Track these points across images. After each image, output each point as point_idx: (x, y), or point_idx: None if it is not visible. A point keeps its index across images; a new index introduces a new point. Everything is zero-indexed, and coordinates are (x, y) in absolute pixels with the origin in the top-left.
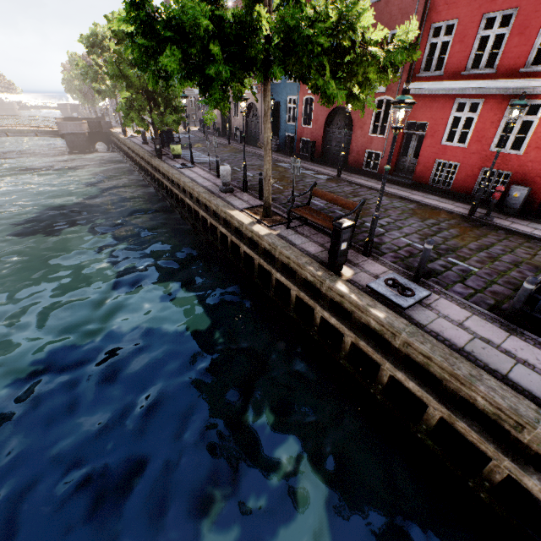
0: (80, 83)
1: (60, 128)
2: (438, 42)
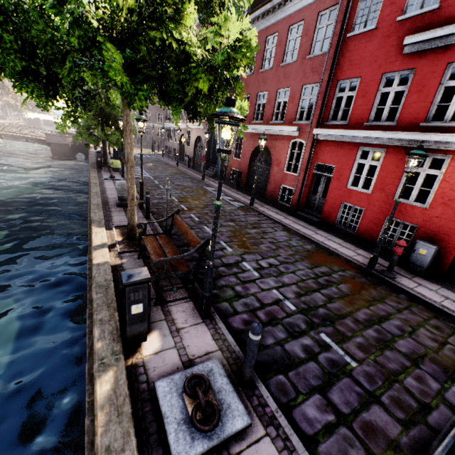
0: None
1: (48, 138)
2: (343, 96)
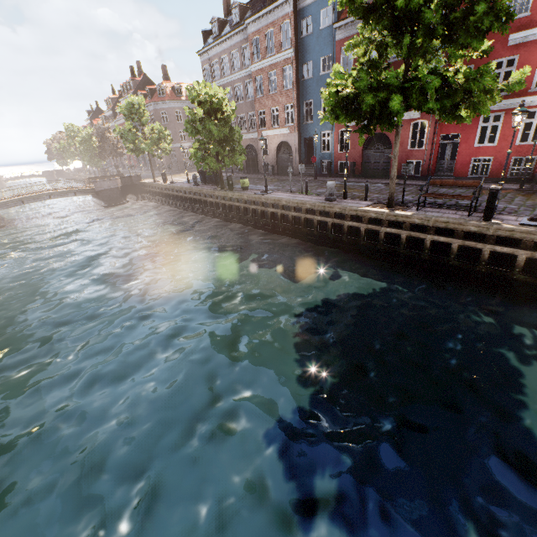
0: (84, 148)
1: (98, 186)
2: None
